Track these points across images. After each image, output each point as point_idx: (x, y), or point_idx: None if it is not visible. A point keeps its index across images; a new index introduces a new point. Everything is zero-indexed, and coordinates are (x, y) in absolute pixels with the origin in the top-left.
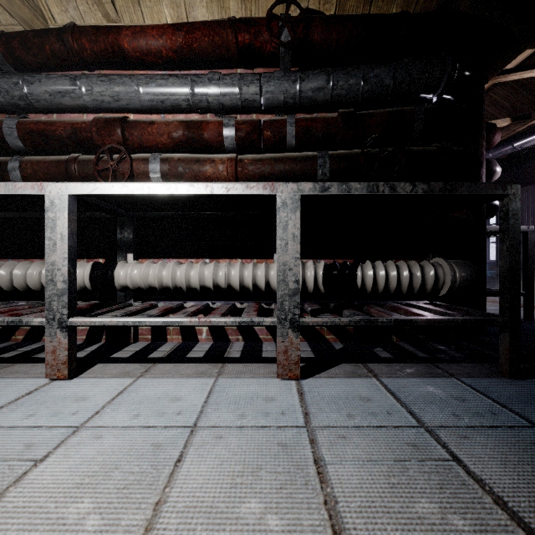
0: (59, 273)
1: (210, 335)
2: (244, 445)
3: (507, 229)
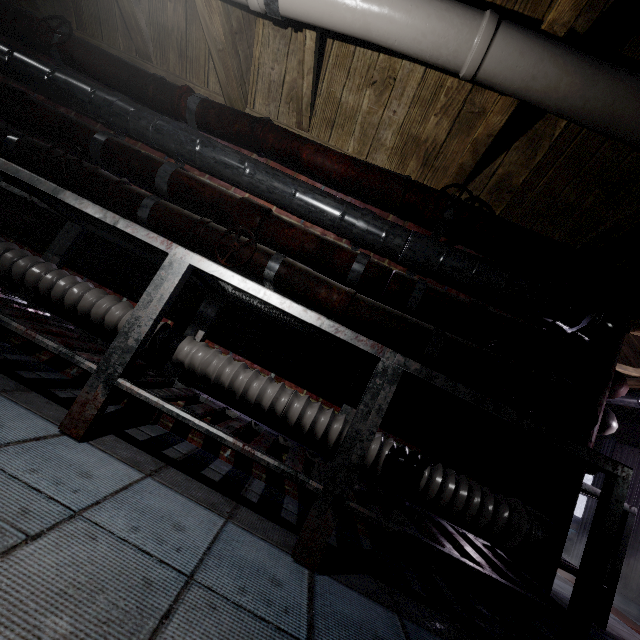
0: (137, 330)
1: (233, 456)
2: (237, 633)
3: (605, 513)
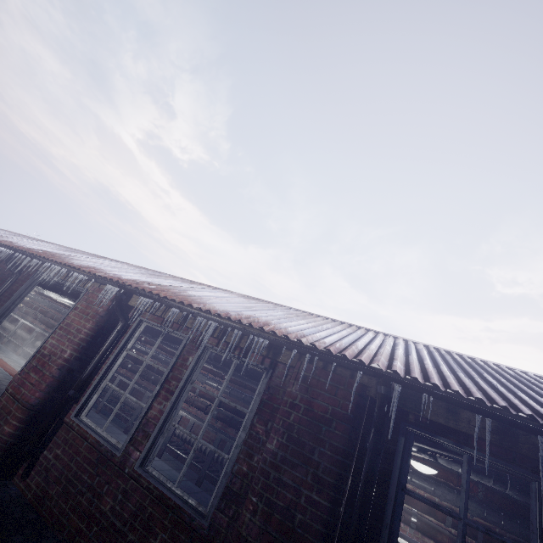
0: None
1: None
2: None
3: None
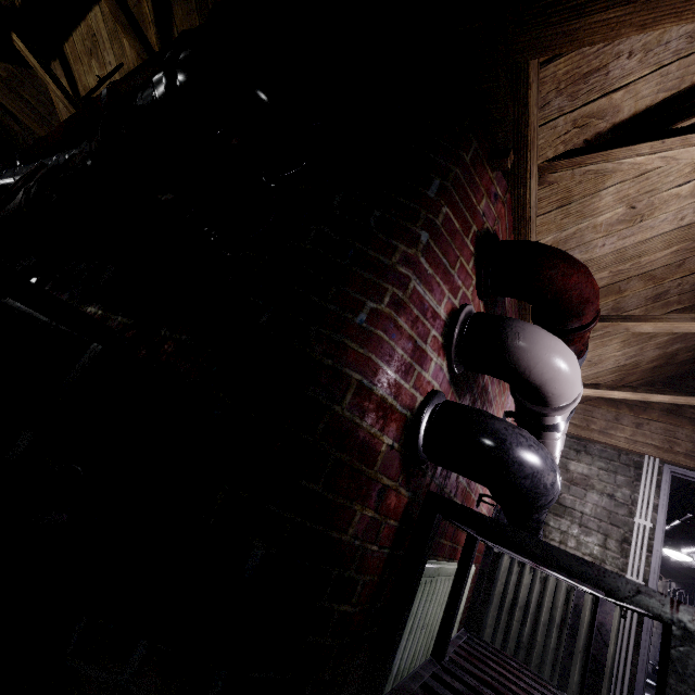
0: None
1: None
2: None
3: None
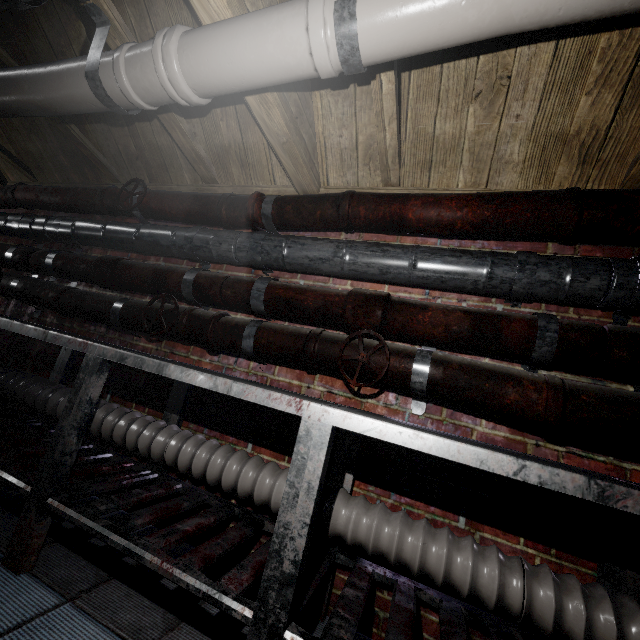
0: (291, 545)
1: None
2: None
3: None
